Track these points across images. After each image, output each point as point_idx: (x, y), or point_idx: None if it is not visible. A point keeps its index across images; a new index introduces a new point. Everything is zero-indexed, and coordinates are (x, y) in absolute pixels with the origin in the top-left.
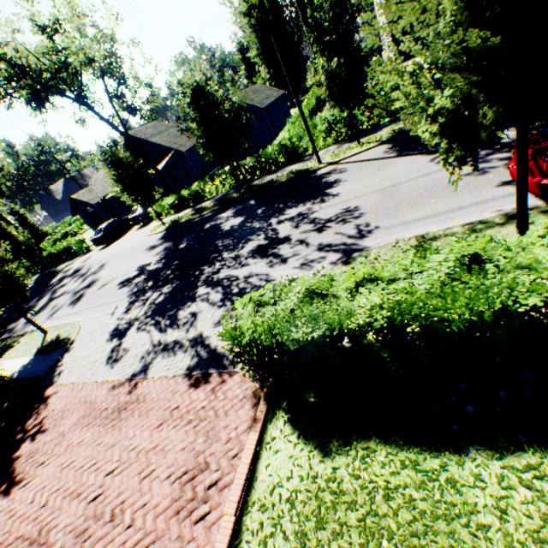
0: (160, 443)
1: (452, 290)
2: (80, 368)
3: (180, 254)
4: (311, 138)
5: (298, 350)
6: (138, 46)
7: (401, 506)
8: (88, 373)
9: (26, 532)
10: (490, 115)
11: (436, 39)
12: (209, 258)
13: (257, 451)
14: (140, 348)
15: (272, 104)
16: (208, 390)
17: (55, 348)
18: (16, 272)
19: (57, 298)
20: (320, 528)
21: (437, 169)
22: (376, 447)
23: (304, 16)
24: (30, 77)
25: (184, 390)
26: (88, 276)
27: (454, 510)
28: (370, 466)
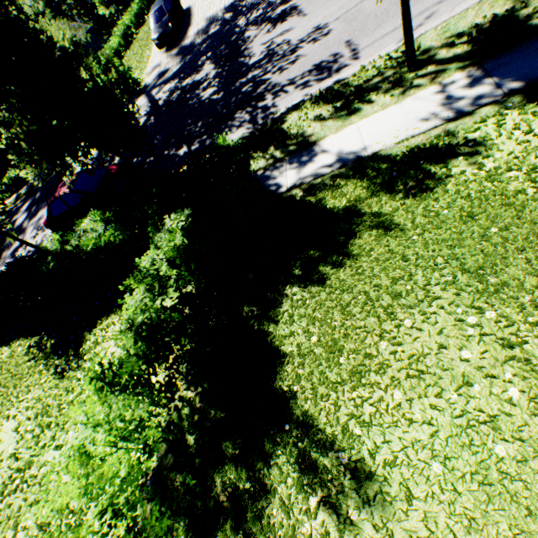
0: None
1: None
2: None
3: None
4: None
5: None
6: None
7: None
8: None
9: None
10: None
11: None
12: None
13: None
14: None
15: None
16: None
17: None
18: None
19: None
20: None
21: None
22: None
23: None
24: None
25: None
26: None
27: None
28: None
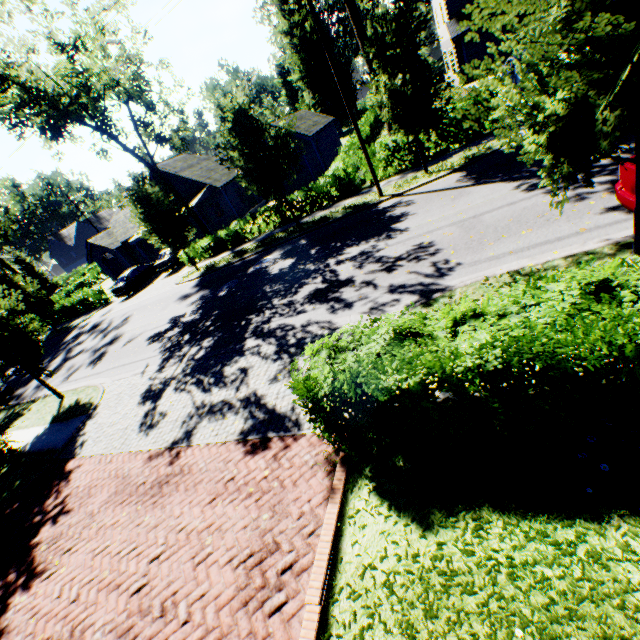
0: (215, 521)
1: (583, 322)
2: (107, 437)
3: (220, 303)
4: (371, 167)
5: (387, 402)
6: (167, 68)
7: (532, 587)
8: (118, 443)
9: (55, 633)
10: (611, 119)
11: (537, 39)
12: (256, 305)
13: (338, 527)
14: (180, 412)
15: (321, 131)
16: (269, 458)
17: (74, 415)
18: (30, 326)
19: (74, 357)
20: (431, 617)
21: (524, 196)
22: (490, 517)
23: (359, 31)
24: (46, 102)
25: (239, 459)
26: (110, 332)
27: (601, 590)
28: (485, 540)
